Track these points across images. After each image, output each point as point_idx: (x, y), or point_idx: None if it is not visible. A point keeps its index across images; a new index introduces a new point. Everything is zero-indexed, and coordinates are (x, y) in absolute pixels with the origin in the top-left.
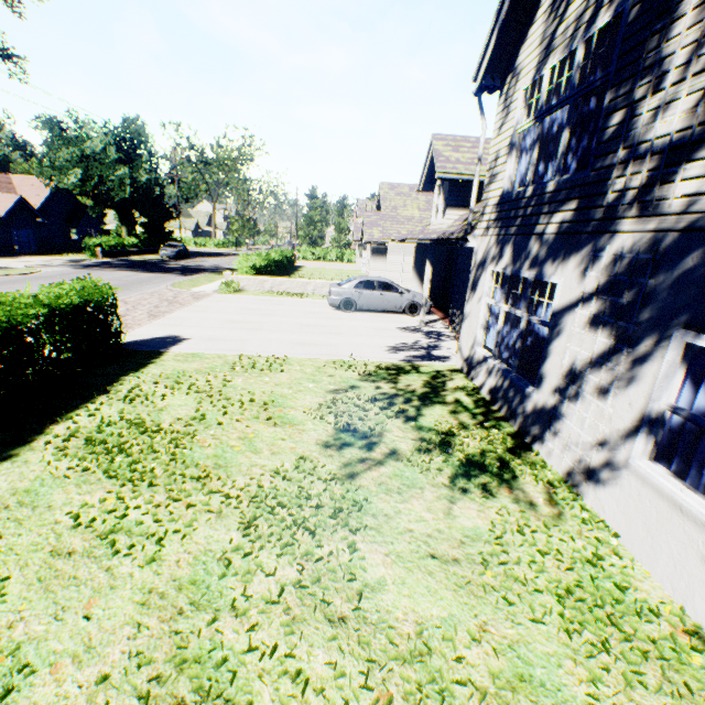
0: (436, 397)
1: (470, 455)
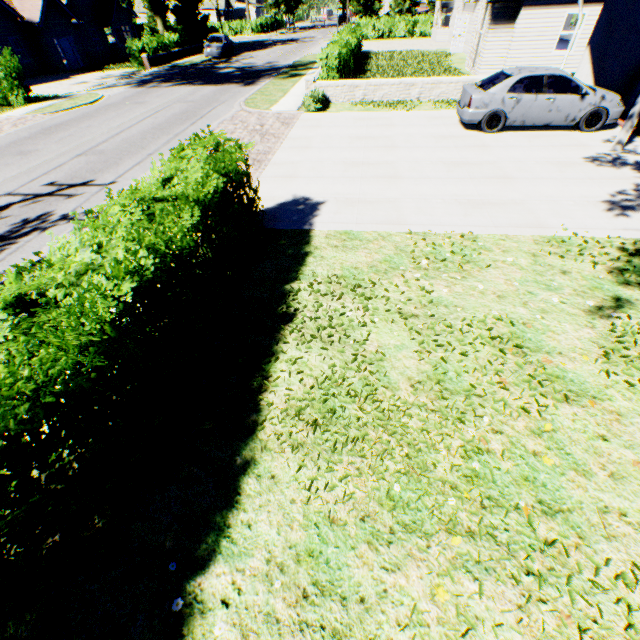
0: None
1: None
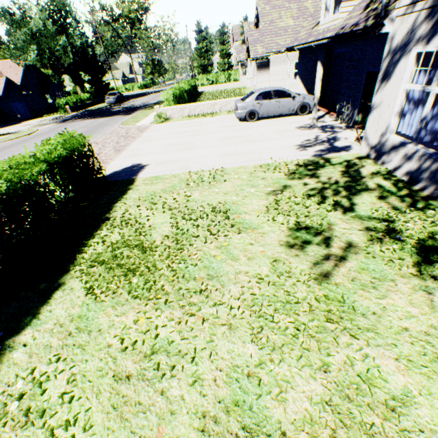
0: (358, 185)
1: (420, 239)
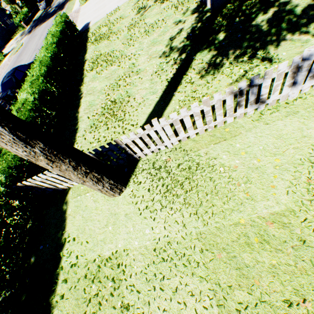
0: None
1: None
